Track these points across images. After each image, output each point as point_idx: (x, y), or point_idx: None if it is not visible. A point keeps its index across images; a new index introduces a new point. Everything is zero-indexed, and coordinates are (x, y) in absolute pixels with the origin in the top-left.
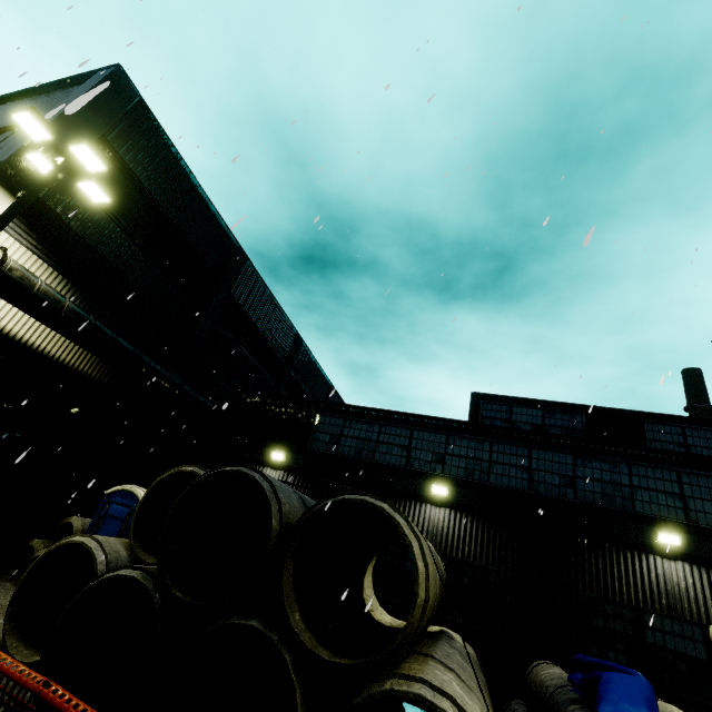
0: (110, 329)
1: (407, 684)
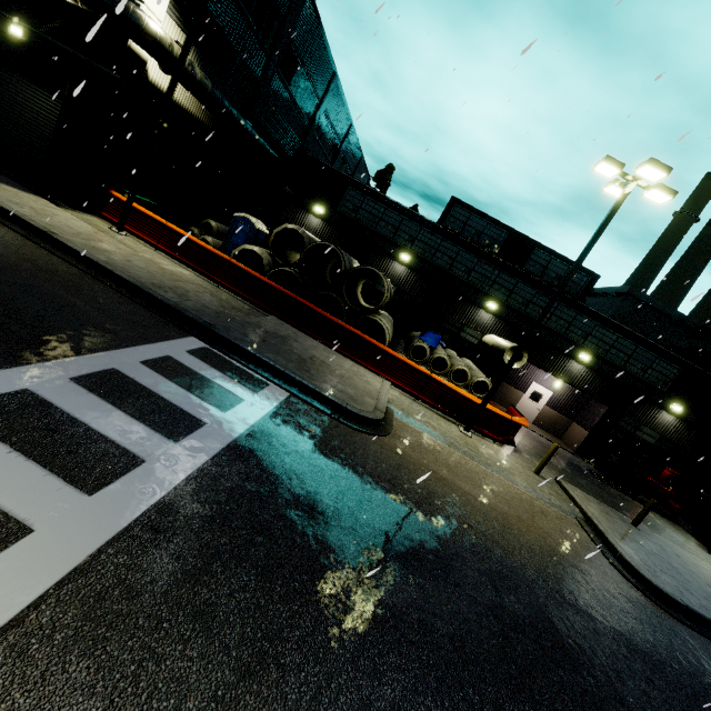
0: (226, 99)
1: (374, 317)
